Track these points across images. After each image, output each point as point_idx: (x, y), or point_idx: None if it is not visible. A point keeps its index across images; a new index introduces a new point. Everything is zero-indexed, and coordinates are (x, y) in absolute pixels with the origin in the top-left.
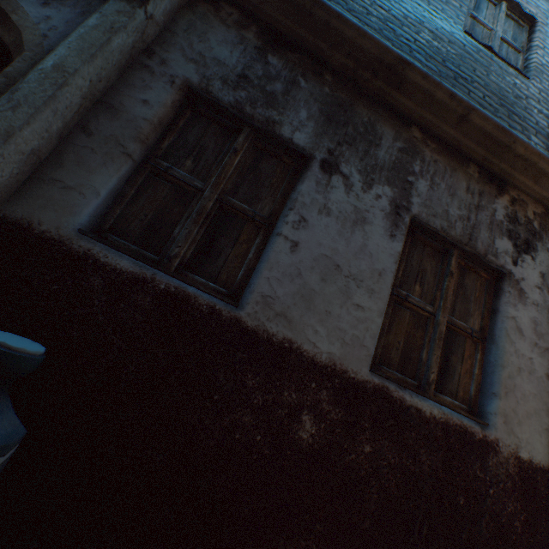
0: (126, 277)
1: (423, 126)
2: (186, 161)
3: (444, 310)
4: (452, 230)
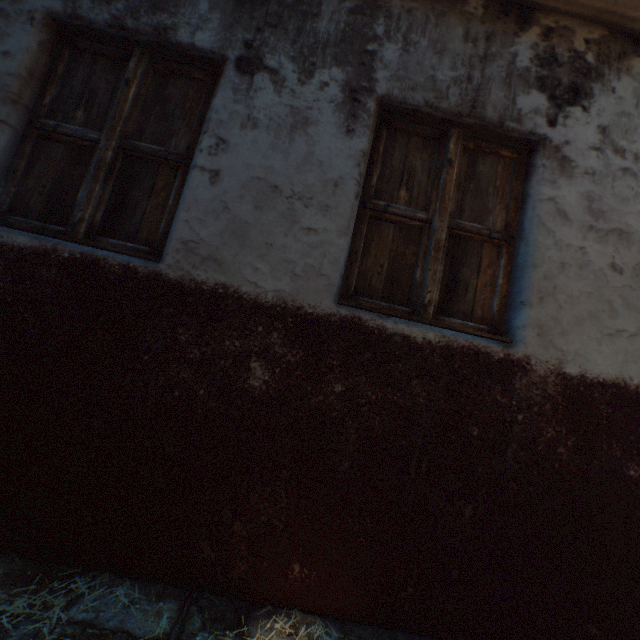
0: (27, 253)
1: None
2: (77, 113)
3: (442, 212)
4: (443, 101)
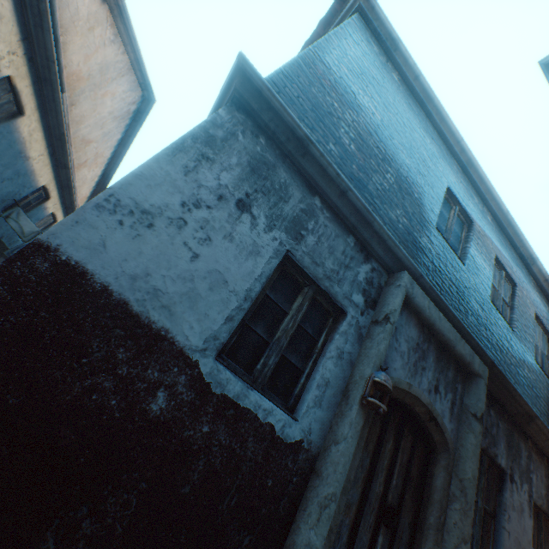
0: None
1: (531, 437)
2: None
3: None
4: (543, 504)
